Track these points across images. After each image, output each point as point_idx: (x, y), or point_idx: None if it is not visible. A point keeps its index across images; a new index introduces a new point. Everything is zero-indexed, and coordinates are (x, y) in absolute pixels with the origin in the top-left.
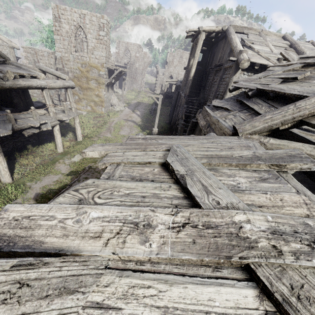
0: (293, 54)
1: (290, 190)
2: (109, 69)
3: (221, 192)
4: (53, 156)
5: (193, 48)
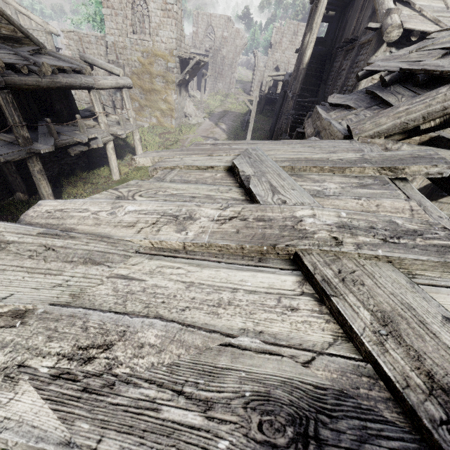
0: None
1: (397, 197)
2: (182, 58)
3: (293, 193)
4: (107, 184)
5: (312, 14)
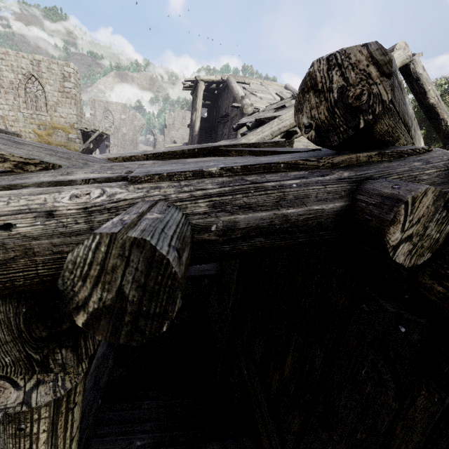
0: (286, 93)
1: None
2: (83, 131)
3: None
4: None
5: (194, 100)
